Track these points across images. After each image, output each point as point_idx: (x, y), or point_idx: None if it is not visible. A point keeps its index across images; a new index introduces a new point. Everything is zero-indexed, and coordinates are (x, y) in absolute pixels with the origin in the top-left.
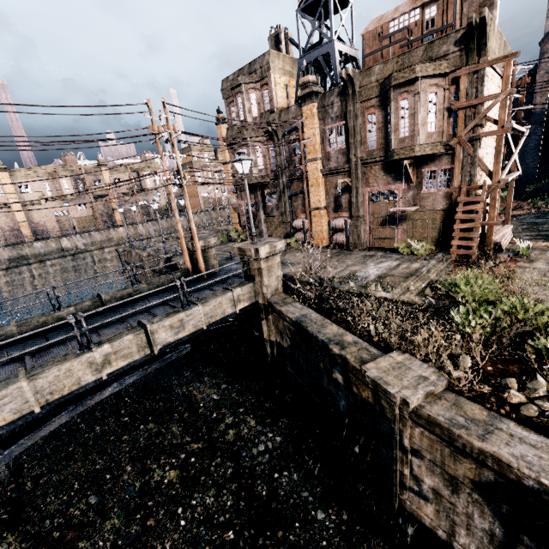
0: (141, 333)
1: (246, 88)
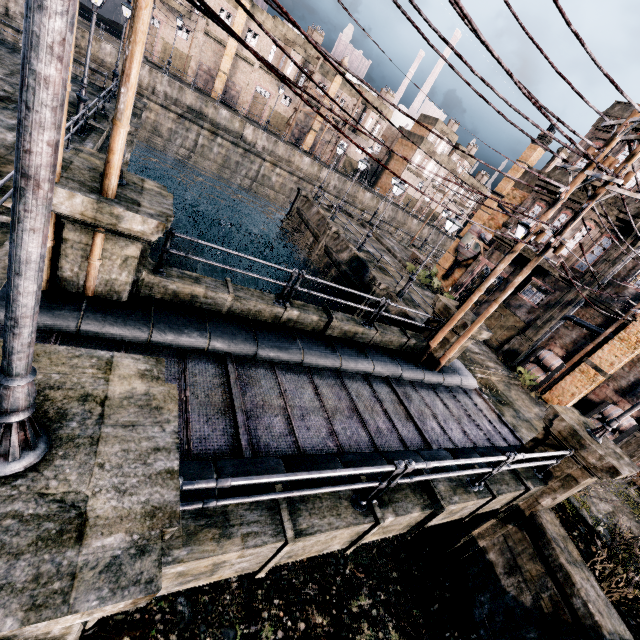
0: (427, 512)
1: None
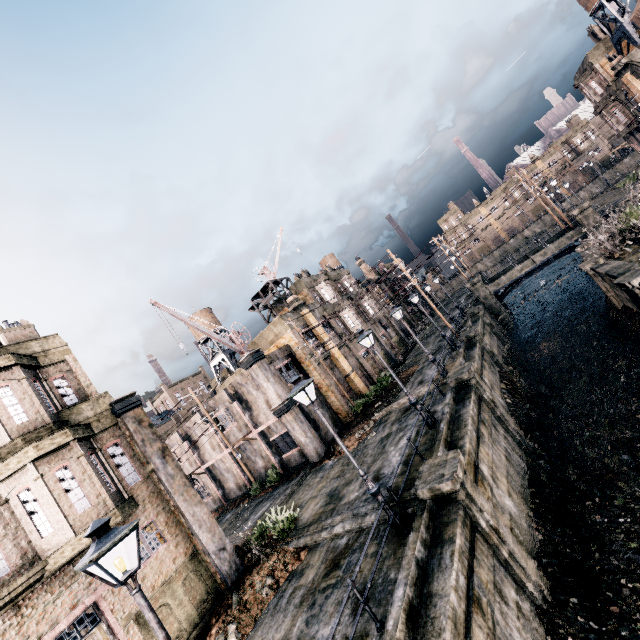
0: (530, 259)
1: (584, 84)
